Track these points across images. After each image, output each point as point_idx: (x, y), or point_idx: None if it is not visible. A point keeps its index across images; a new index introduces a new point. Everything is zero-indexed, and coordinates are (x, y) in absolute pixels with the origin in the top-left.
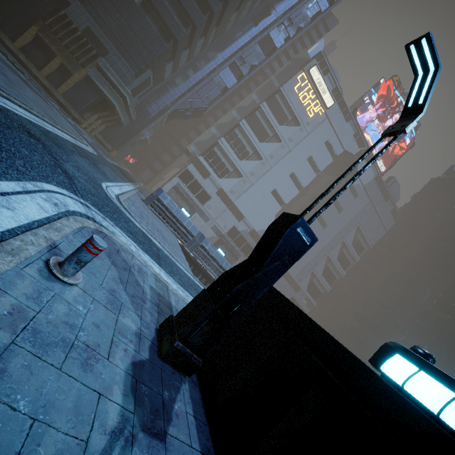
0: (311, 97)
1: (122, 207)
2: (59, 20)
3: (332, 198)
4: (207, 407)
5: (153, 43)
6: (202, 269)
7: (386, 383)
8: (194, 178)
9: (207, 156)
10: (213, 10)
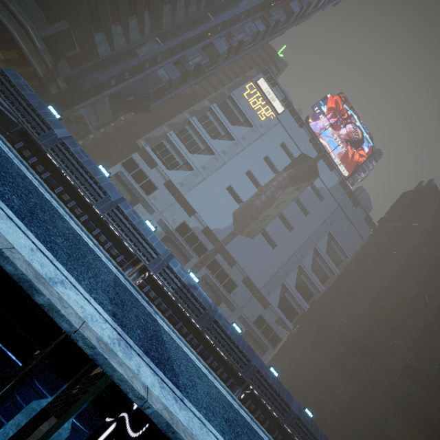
0: (261, 103)
1: None
2: None
3: None
4: None
5: None
6: (63, 178)
7: None
8: (139, 167)
9: (155, 147)
10: None
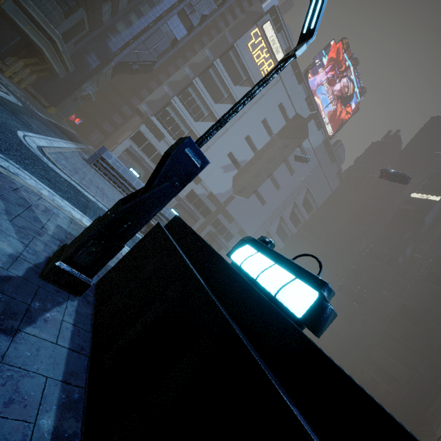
0: (265, 56)
1: (44, 158)
2: None
3: (223, 121)
4: (95, 319)
5: None
6: None
7: (232, 268)
8: (148, 140)
9: (160, 116)
10: None
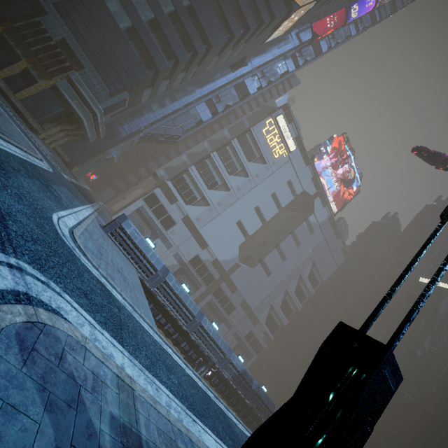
0: (277, 141)
1: (76, 249)
2: (31, 26)
3: (415, 310)
4: None
5: (134, 67)
6: (162, 307)
7: None
8: (160, 202)
9: (176, 181)
10: (197, 50)
